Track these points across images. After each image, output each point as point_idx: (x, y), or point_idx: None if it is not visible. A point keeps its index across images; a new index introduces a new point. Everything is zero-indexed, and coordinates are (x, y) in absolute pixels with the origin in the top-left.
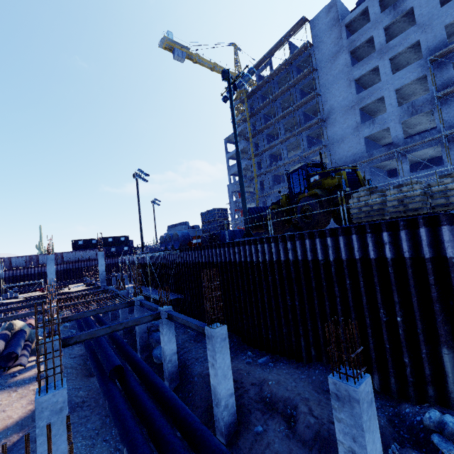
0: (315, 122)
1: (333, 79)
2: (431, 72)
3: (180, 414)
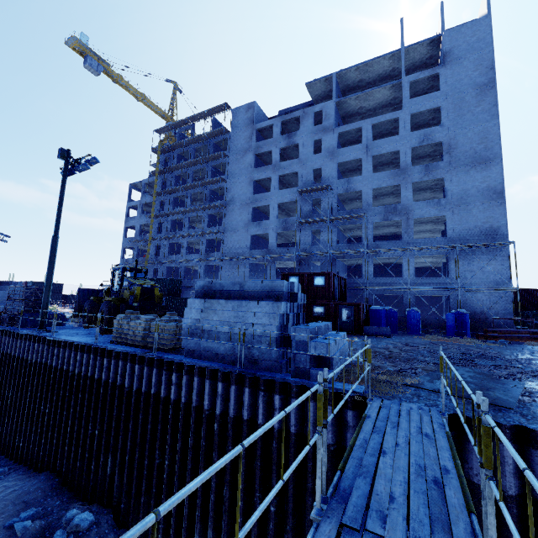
0: (216, 205)
1: (239, 171)
2: (301, 201)
3: None
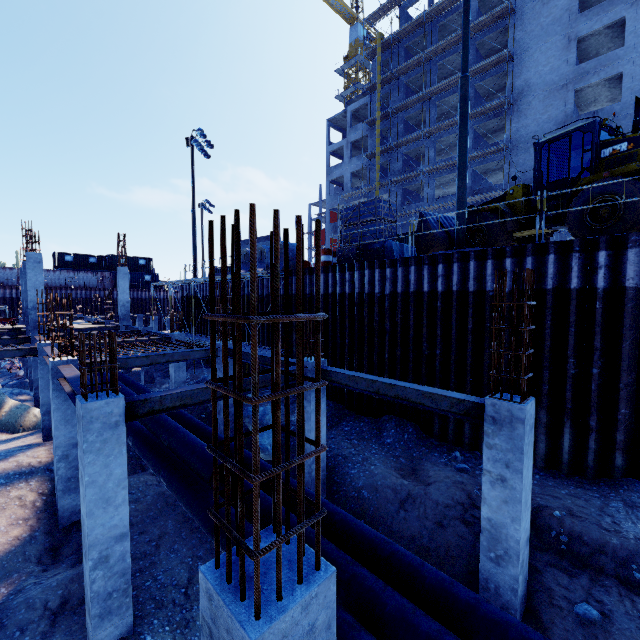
0: (496, 104)
1: (540, 32)
2: None
3: (426, 579)
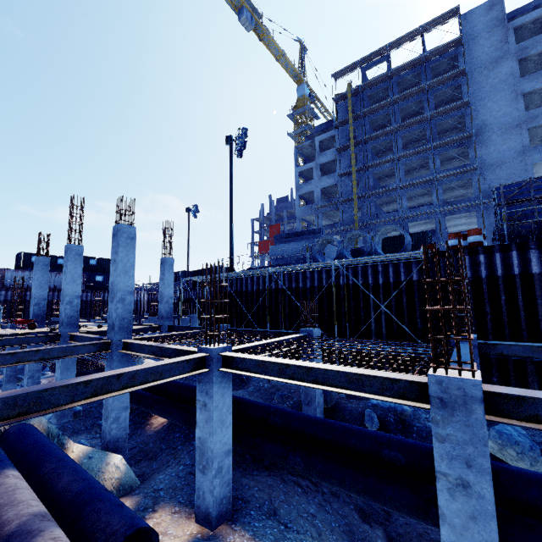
0: (462, 136)
1: (489, 88)
2: None
3: None
